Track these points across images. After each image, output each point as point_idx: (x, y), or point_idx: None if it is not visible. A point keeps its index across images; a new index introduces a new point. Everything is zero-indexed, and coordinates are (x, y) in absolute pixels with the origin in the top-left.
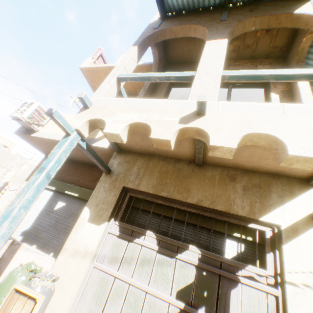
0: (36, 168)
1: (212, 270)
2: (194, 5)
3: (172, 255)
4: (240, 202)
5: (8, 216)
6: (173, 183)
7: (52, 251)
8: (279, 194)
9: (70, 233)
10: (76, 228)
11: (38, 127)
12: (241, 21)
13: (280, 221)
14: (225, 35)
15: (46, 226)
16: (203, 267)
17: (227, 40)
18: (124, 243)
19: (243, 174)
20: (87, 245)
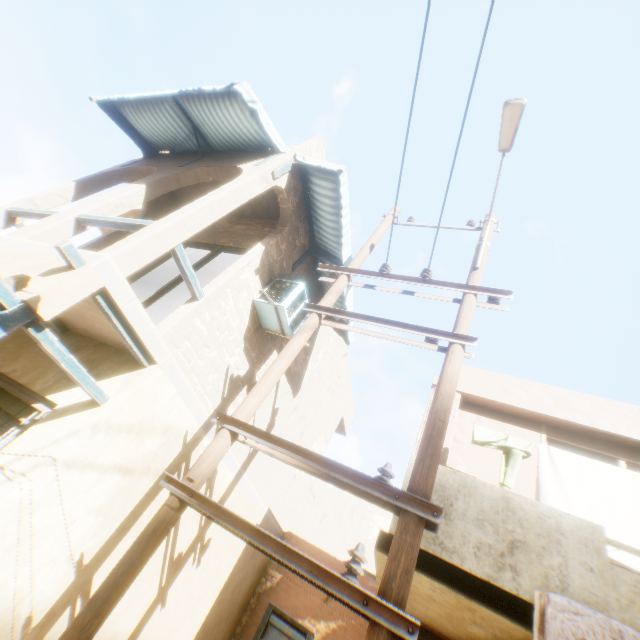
0: None
1: None
2: (178, 145)
3: None
4: (53, 376)
5: None
6: (13, 349)
7: None
8: (101, 372)
9: None
10: None
11: None
12: (191, 168)
13: (65, 401)
14: (152, 180)
15: None
16: None
17: (143, 186)
18: None
19: (95, 347)
20: None
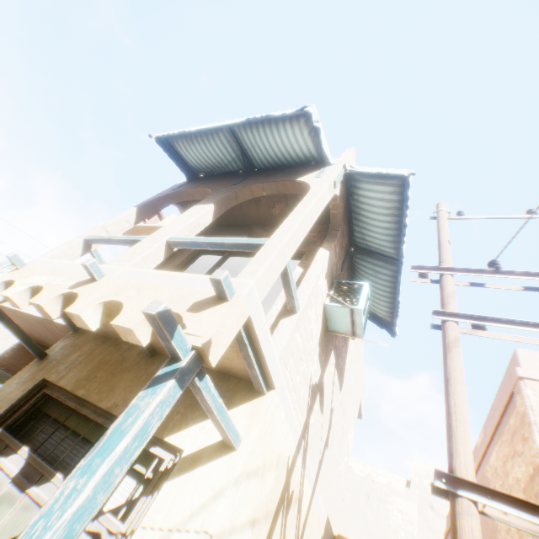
0: (1, 355)
1: None
2: (220, 168)
3: (26, 486)
4: None
5: None
6: (104, 378)
7: None
8: None
9: None
10: None
11: None
12: (247, 186)
13: (188, 444)
14: (217, 200)
15: None
16: None
17: (212, 205)
18: None
19: None
20: None
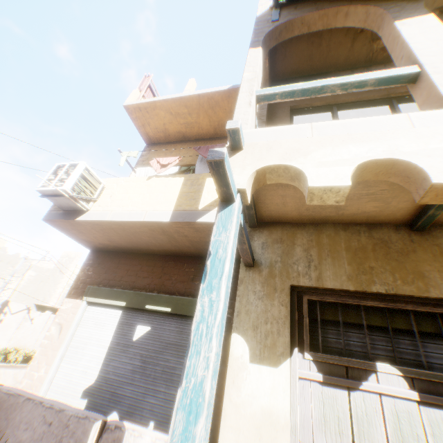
0: (80, 274)
1: None
2: None
3: None
4: None
5: (193, 405)
6: (386, 267)
7: (151, 417)
8: None
9: (175, 379)
10: (232, 378)
11: (87, 204)
12: None
13: None
14: (422, 10)
15: (125, 372)
16: None
17: (433, 16)
18: (341, 394)
19: None
20: (271, 411)
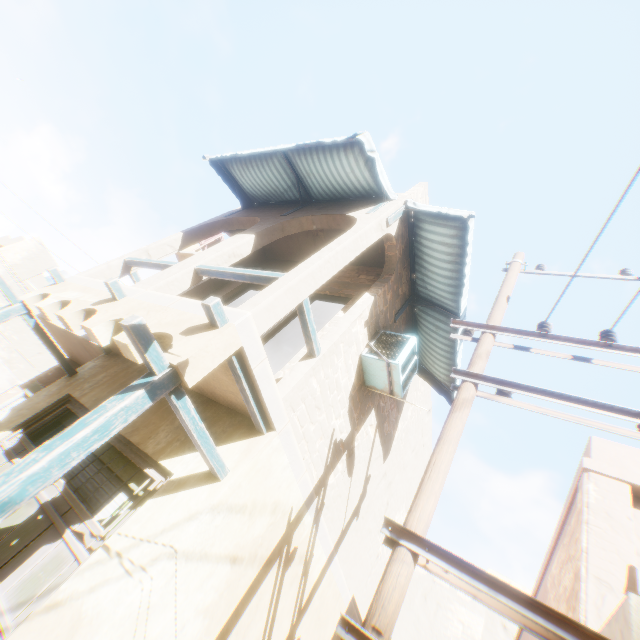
0: (45, 373)
1: (51, 513)
2: (277, 196)
3: None
4: (163, 436)
5: None
6: None
7: None
8: (214, 436)
9: None
10: None
11: None
12: (296, 217)
13: (179, 470)
14: (260, 230)
15: None
16: (46, 507)
17: (252, 235)
18: (5, 461)
19: (203, 404)
20: None
